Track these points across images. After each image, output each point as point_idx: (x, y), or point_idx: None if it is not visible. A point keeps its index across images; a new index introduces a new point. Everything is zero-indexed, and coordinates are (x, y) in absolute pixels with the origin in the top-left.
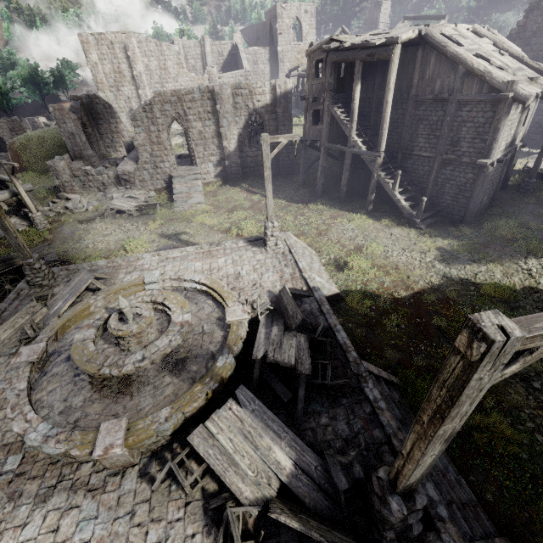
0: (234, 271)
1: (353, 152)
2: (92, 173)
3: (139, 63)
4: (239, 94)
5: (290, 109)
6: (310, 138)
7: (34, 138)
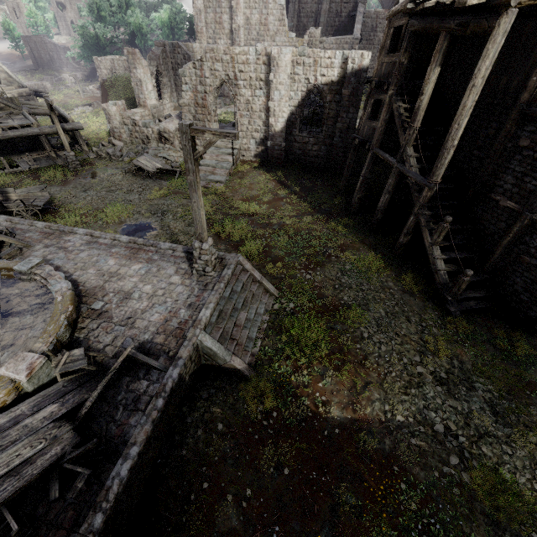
0: (132, 287)
1: (400, 169)
2: (139, 124)
3: (240, 14)
4: (301, 63)
5: (360, 93)
6: (363, 136)
7: (122, 79)
